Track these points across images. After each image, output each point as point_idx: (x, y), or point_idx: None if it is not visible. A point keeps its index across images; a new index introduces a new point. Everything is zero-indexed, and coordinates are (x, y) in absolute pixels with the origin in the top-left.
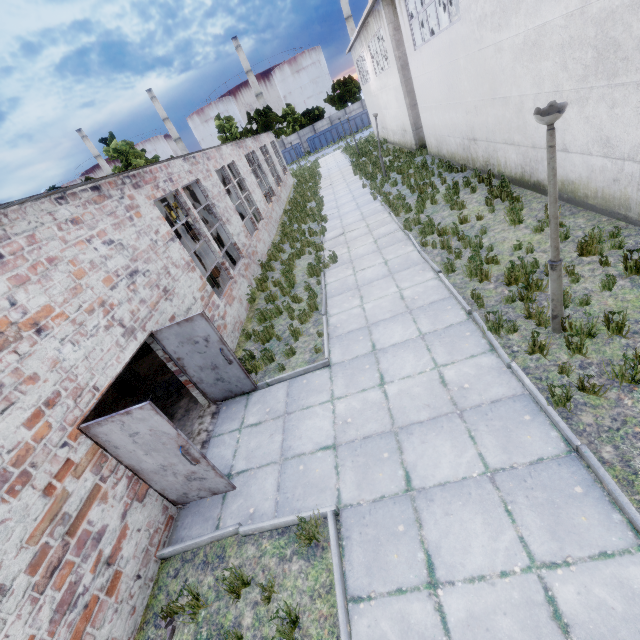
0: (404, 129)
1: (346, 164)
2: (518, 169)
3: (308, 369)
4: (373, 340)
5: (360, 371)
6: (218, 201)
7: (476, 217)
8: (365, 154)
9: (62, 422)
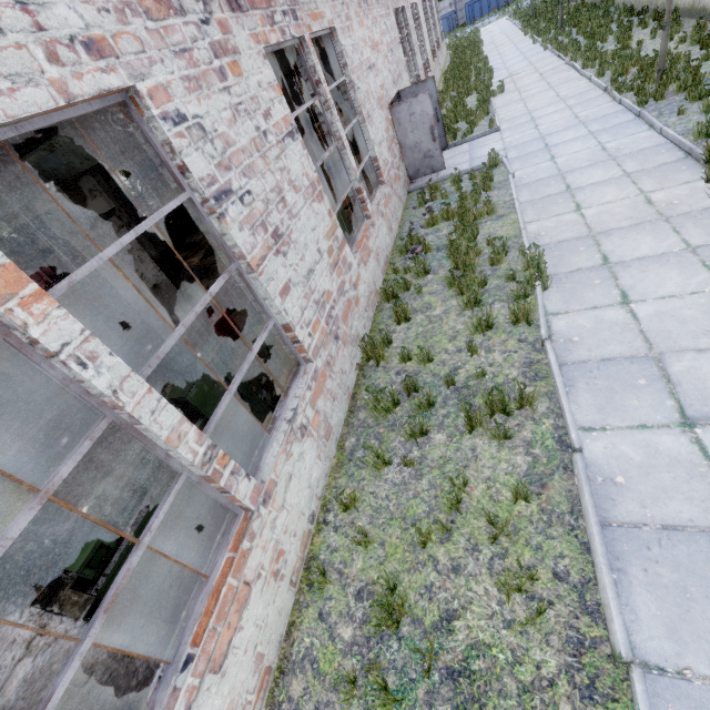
0: None
1: (514, 29)
2: None
3: (484, 133)
4: (532, 116)
5: (522, 127)
6: (412, 33)
7: (637, 42)
8: (539, 14)
9: (385, 99)
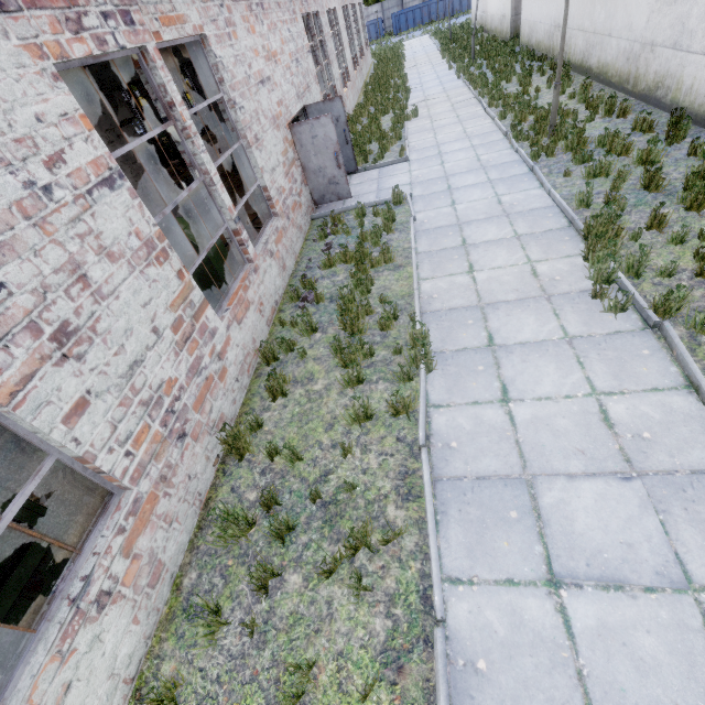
0: (504, 13)
1: (434, 49)
2: (581, 56)
3: (394, 161)
4: (440, 150)
5: (429, 161)
6: (327, 40)
7: (535, 89)
8: (457, 39)
9: (284, 116)
